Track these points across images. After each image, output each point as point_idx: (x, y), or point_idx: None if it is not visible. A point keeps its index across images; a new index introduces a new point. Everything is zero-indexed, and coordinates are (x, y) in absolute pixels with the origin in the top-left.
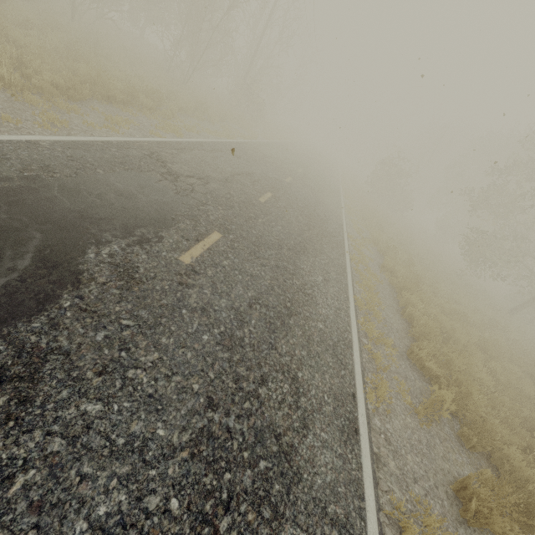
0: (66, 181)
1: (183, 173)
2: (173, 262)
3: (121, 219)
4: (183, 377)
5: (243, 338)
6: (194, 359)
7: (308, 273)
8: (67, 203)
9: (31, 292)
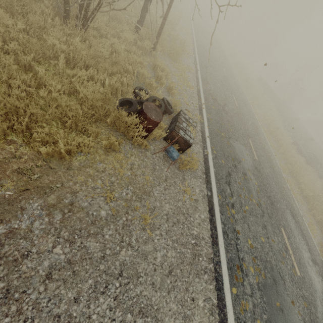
0: None
1: None
2: None
3: None
4: None
5: None
6: None
7: None
8: None
9: None
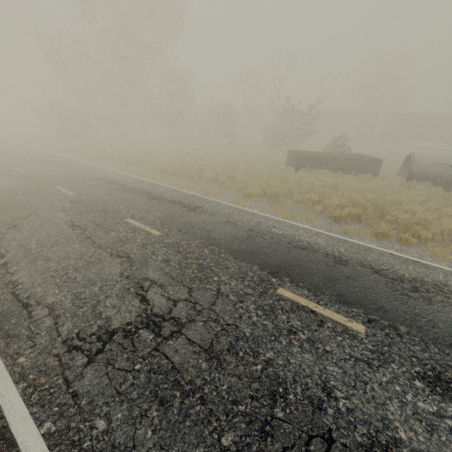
0: None
1: None
2: None
3: None
4: None
5: None
6: None
7: None
8: None
9: None
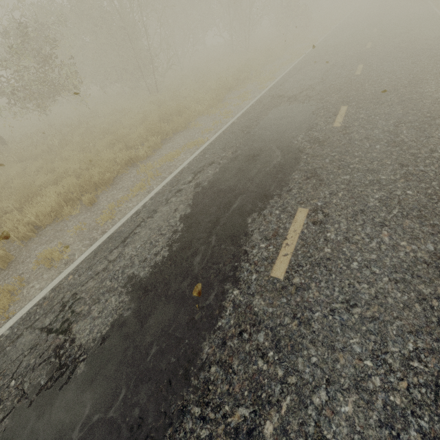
0: (258, 127)
1: (296, 93)
2: (332, 129)
3: (292, 126)
4: (378, 162)
5: (403, 140)
6: (378, 155)
7: (435, 92)
8: (267, 133)
9: (290, 159)
